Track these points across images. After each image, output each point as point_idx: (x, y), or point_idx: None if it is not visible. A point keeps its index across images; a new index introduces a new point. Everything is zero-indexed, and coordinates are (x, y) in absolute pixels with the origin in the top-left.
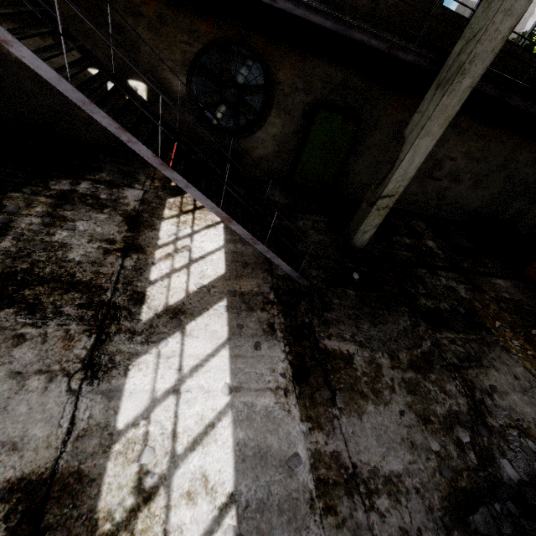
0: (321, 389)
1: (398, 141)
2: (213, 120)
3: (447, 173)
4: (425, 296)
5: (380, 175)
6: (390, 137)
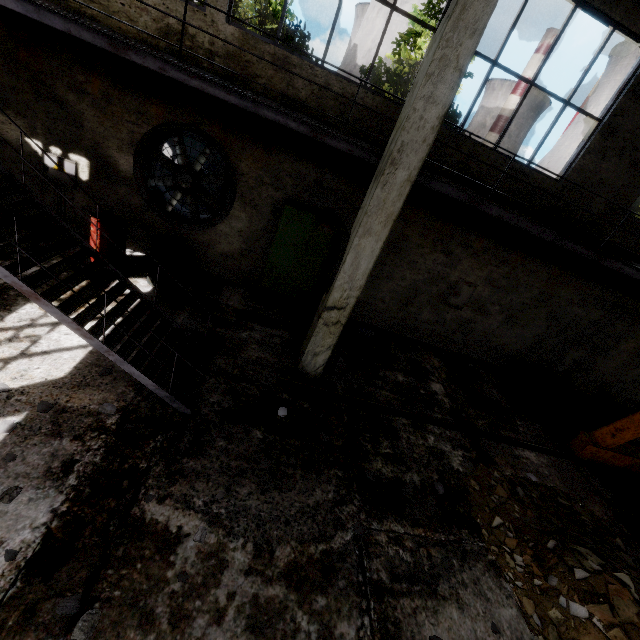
0: (65, 595)
1: (396, 254)
2: (167, 206)
3: (468, 301)
4: (385, 457)
5: (380, 293)
6: (385, 249)
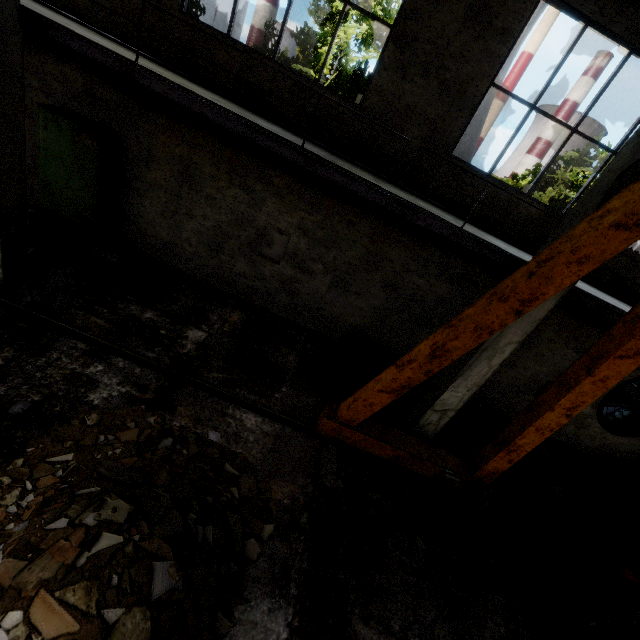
0: None
1: (190, 186)
2: None
3: (285, 254)
4: None
5: (184, 233)
6: (178, 179)
